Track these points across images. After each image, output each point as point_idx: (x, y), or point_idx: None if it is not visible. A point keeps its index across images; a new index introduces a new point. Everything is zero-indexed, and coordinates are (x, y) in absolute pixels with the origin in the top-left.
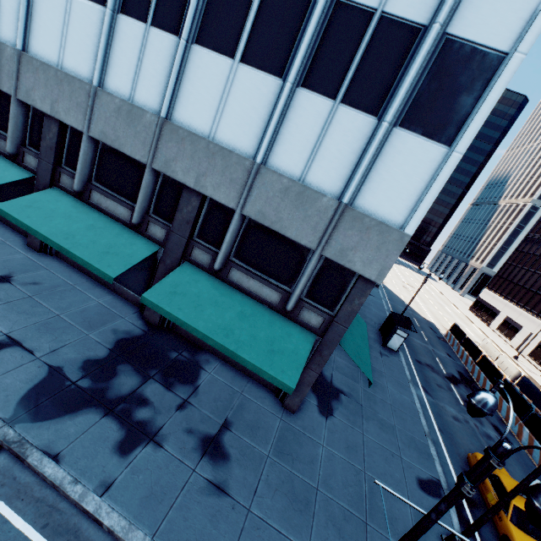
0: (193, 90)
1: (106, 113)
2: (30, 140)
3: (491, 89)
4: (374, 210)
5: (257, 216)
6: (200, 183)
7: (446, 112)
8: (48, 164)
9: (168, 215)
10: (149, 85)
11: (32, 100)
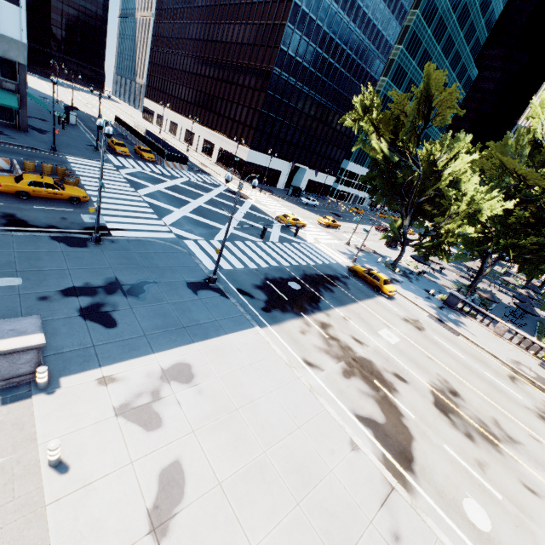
0: None
1: None
2: None
3: None
4: (7, 33)
5: None
6: None
7: None
8: None
9: None
10: None
11: None
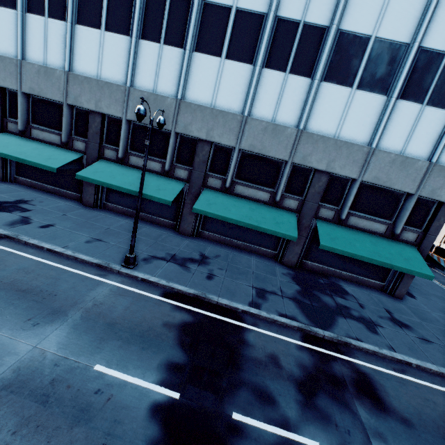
0: (322, 110)
1: (254, 132)
2: (177, 159)
3: None
4: None
5: (373, 180)
6: (330, 167)
7: None
8: (200, 173)
9: (297, 191)
10: (287, 110)
11: (189, 131)
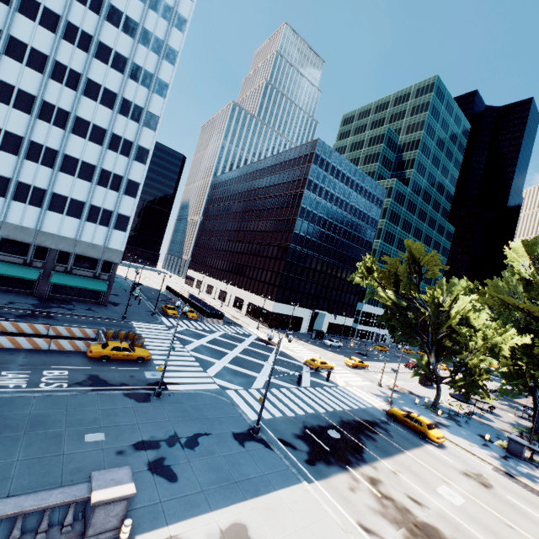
0: (50, 222)
1: (9, 229)
2: None
3: (130, 222)
4: (114, 247)
5: (81, 253)
6: (58, 247)
7: (123, 226)
8: None
9: (41, 258)
10: (29, 220)
11: None
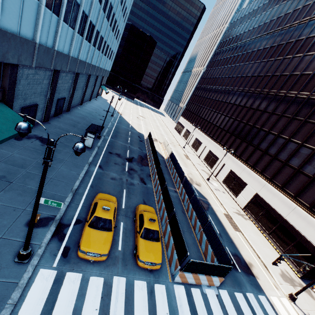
0: None
1: None
2: None
3: None
4: None
5: None
6: None
7: None
8: None
9: None
10: None
11: None
